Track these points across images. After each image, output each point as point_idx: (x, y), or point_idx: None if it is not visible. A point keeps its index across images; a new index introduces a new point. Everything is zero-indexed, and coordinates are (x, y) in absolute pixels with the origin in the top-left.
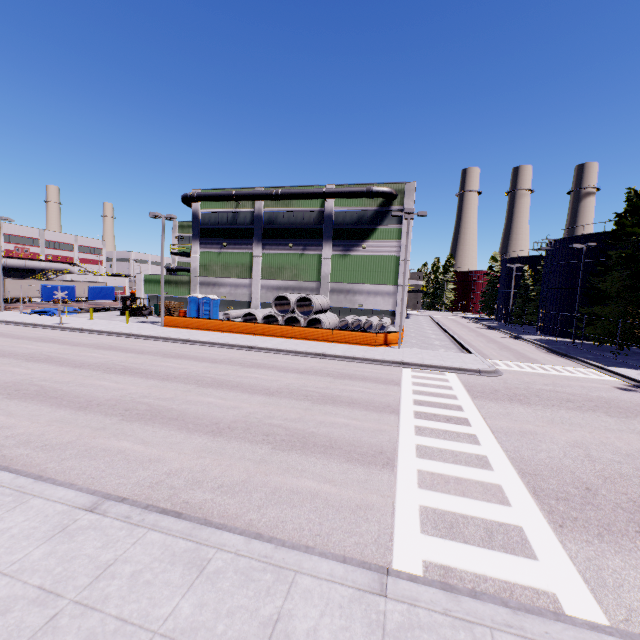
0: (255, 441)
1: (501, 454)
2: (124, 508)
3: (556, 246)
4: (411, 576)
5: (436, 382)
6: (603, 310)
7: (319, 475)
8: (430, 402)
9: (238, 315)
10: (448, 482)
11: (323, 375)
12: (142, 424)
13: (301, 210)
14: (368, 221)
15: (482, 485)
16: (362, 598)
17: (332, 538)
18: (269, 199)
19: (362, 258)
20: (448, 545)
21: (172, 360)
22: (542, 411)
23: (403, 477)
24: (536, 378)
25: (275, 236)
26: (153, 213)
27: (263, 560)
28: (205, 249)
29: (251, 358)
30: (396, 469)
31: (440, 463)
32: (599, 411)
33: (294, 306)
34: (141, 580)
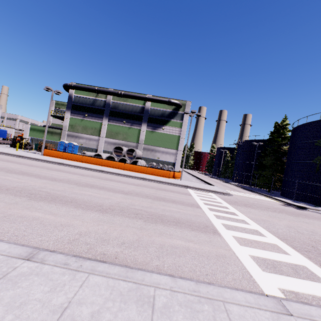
0: (131, 217)
1: (263, 229)
2: (59, 257)
3: (243, 143)
4: (283, 299)
5: (207, 196)
6: (263, 172)
7: (182, 237)
8: (212, 204)
9: (90, 155)
10: (252, 242)
11: (150, 187)
12: (46, 203)
13: (132, 105)
14: (166, 116)
15: (268, 244)
16: (280, 318)
17: (217, 276)
18: (116, 95)
19: (161, 134)
20: (282, 278)
21: (54, 171)
22: (262, 211)
23: (228, 239)
24: (247, 198)
25: (116, 116)
26: (47, 87)
27: (194, 294)
28: (73, 116)
29: (104, 176)
30: (221, 235)
31: (240, 233)
32: (284, 213)
33: (125, 153)
34: (103, 320)
